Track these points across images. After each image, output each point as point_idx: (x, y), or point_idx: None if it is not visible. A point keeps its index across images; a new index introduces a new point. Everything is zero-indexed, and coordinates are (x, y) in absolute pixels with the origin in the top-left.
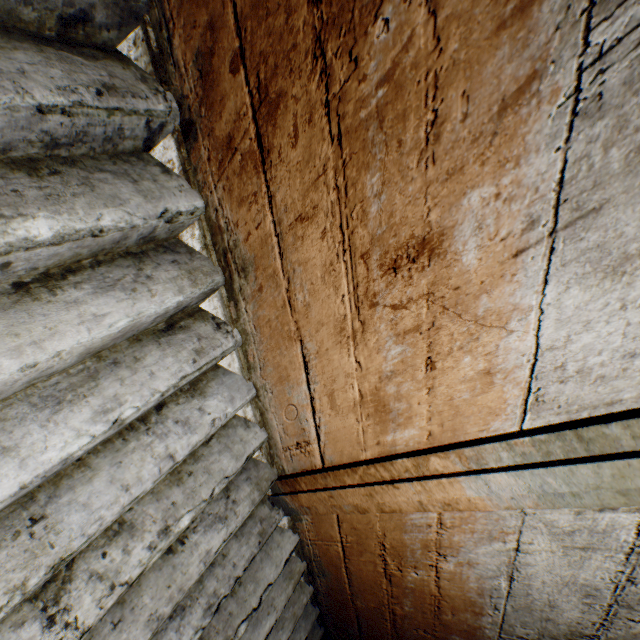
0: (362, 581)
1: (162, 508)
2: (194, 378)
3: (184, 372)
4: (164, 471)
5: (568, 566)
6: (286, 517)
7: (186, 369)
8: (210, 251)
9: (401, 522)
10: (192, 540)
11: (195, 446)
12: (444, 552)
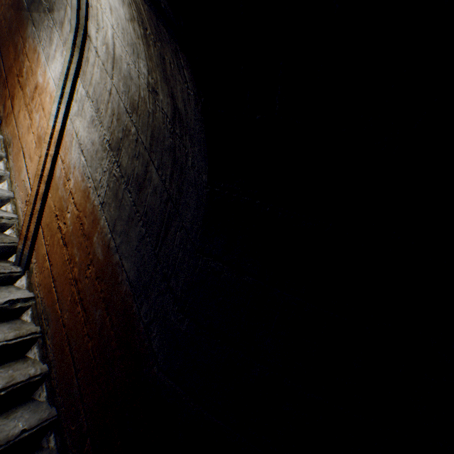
0: (61, 278)
1: None
2: None
3: None
4: None
5: (85, 120)
6: (25, 278)
7: None
8: (3, 148)
9: (57, 185)
10: None
11: None
12: (69, 176)
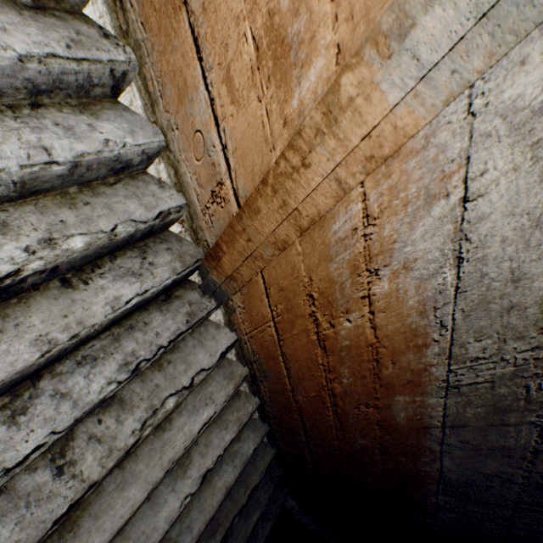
0: (299, 366)
1: (47, 222)
2: (81, 90)
3: (53, 50)
4: (35, 161)
5: (540, 184)
6: (221, 312)
7: (56, 49)
8: None
9: (325, 247)
10: (98, 284)
11: (82, 157)
12: (375, 266)
